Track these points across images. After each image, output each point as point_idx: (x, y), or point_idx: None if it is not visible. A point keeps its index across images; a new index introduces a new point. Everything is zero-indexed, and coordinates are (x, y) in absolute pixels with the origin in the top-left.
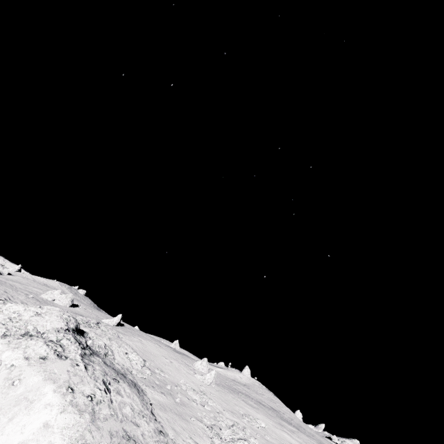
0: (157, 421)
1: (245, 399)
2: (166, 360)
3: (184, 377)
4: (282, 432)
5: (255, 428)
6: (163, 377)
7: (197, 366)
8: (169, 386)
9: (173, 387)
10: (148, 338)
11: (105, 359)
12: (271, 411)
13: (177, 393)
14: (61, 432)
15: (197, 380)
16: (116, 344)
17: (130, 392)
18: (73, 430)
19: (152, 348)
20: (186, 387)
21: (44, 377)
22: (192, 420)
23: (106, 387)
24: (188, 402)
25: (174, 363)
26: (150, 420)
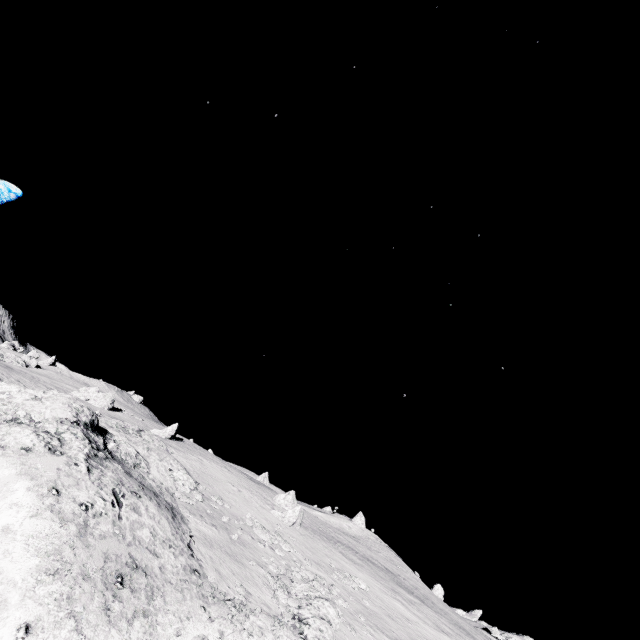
0: (195, 558)
1: (344, 551)
2: (233, 487)
3: (255, 511)
4: (393, 600)
5: (350, 589)
6: (221, 506)
7: (278, 501)
8: (226, 518)
9: (232, 521)
10: (213, 459)
11: (132, 470)
12: (384, 572)
13: (237, 529)
14: (26, 541)
15: (273, 518)
16: (157, 456)
17: (157, 513)
18: (45, 541)
19: (215, 471)
20: (253, 523)
21: (19, 470)
22: (250, 564)
23: (116, 499)
24: (251, 541)
25: (244, 492)
26: (180, 554)
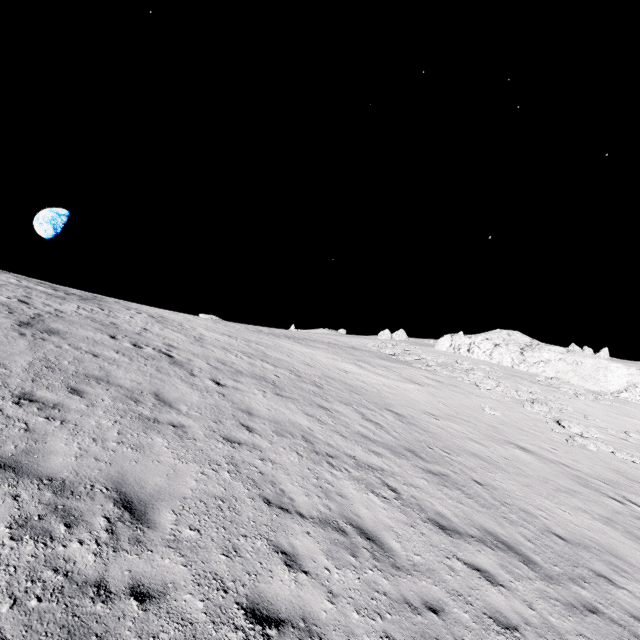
0: None
1: None
2: None
3: None
4: None
5: None
6: None
7: None
8: None
9: None
10: None
11: None
12: None
13: None
14: None
15: None
16: None
17: None
18: None
19: None
20: None
21: (590, 358)
22: None
23: None
24: None
25: None
26: None
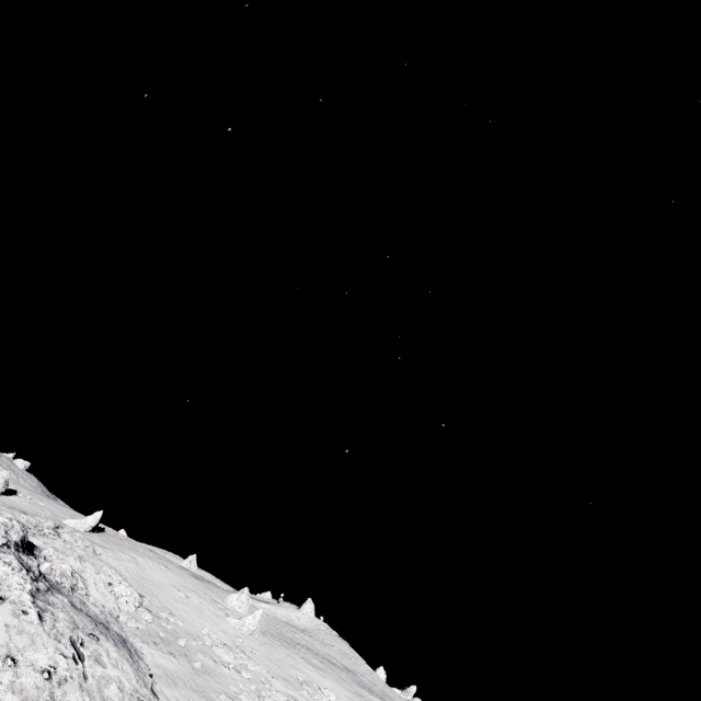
0: None
1: (306, 655)
2: (179, 593)
3: (210, 622)
4: None
5: None
6: (173, 624)
7: (231, 603)
8: (184, 640)
9: (189, 642)
10: (147, 555)
11: (71, 596)
12: (345, 672)
13: (197, 653)
14: None
15: (230, 627)
16: (93, 567)
17: (118, 657)
18: None
19: (154, 572)
20: (213, 641)
21: None
22: (221, 698)
23: (76, 651)
24: (214, 666)
25: (192, 598)
26: None
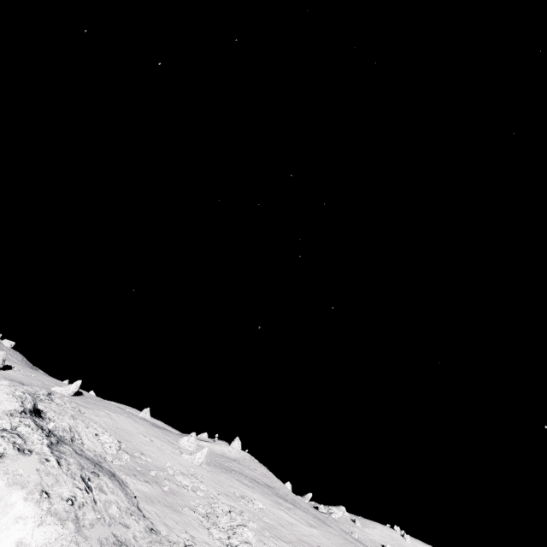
0: (146, 517)
1: (239, 478)
2: (146, 438)
3: (170, 458)
4: (280, 511)
5: (253, 510)
6: (145, 461)
7: (183, 443)
8: (154, 472)
9: (158, 473)
10: (117, 411)
11: (72, 445)
12: (267, 488)
13: (165, 480)
14: None
15: (185, 461)
16: (83, 423)
17: (113, 486)
18: (56, 545)
19: (125, 424)
20: (174, 471)
21: (6, 481)
22: (185, 510)
23: (86, 485)
24: (178, 489)
25: (155, 441)
26: (139, 518)
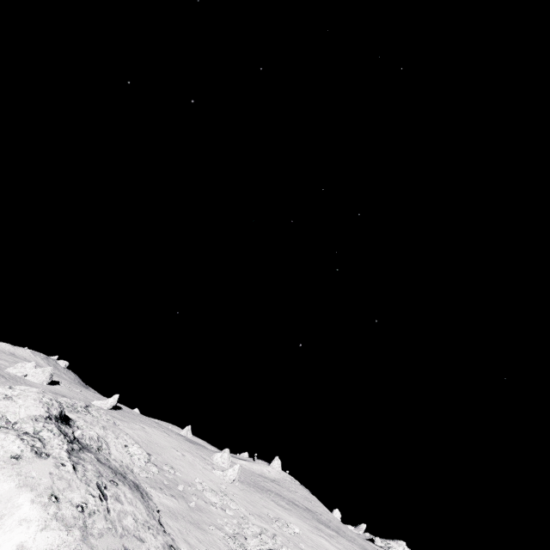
0: (167, 533)
1: (275, 498)
2: (177, 453)
3: (200, 473)
4: (319, 538)
5: (288, 535)
6: (173, 475)
7: (216, 459)
8: (181, 486)
9: (186, 488)
10: (153, 425)
11: (98, 454)
12: (306, 512)
13: (192, 495)
14: None
15: (216, 477)
16: (113, 434)
17: (132, 497)
18: None
19: (158, 438)
20: (203, 487)
21: (17, 482)
22: (211, 529)
23: (101, 492)
24: (205, 506)
25: (187, 456)
26: (157, 533)
